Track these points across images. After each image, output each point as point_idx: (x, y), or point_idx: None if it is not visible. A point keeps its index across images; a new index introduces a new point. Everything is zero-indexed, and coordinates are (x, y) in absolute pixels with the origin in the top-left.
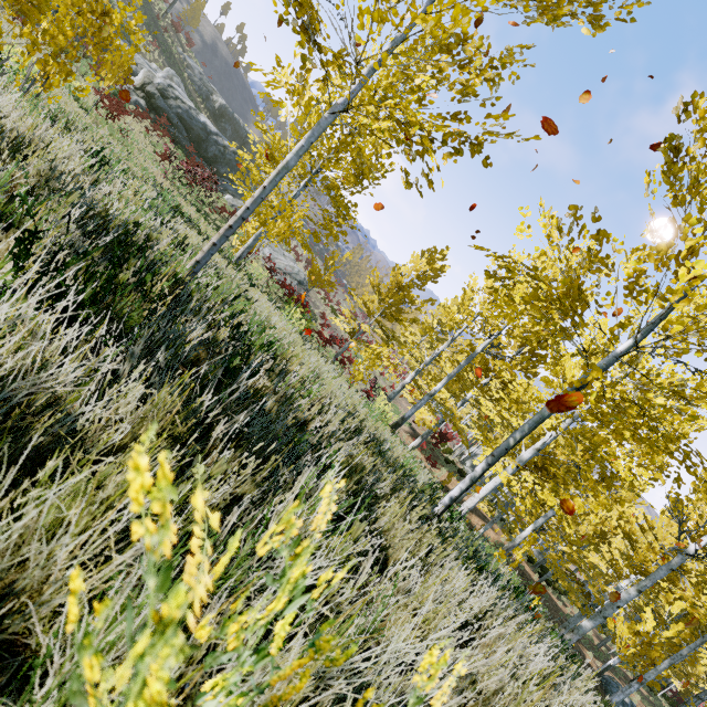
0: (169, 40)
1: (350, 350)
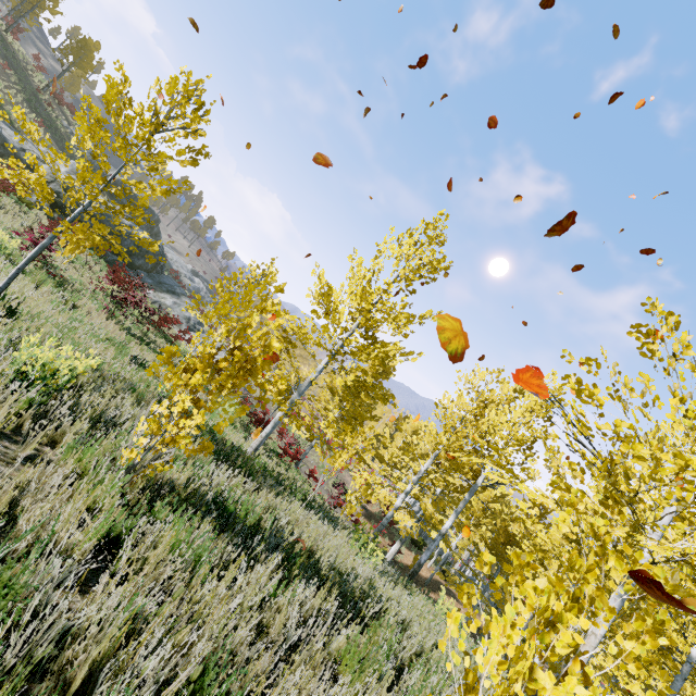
0: (53, 114)
1: (296, 439)
